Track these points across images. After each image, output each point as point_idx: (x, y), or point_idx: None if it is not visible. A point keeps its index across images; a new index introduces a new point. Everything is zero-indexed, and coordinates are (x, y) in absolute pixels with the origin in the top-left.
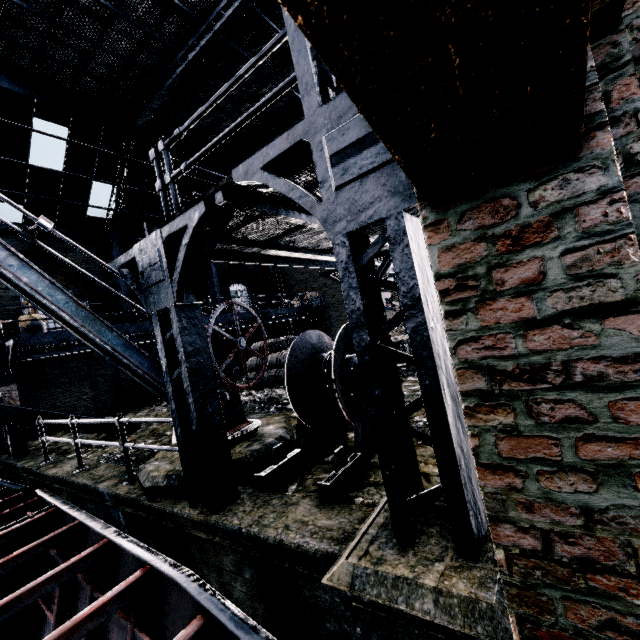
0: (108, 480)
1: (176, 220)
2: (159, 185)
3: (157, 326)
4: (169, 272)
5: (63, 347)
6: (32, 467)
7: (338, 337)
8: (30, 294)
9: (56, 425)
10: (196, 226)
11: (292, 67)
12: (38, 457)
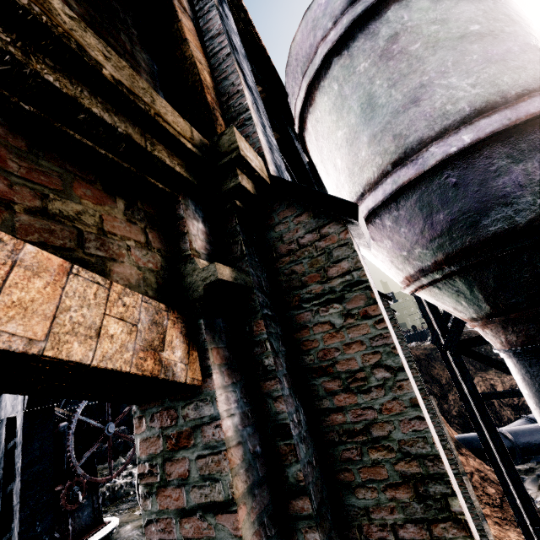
0: None
1: None
2: None
3: (3, 433)
4: None
5: None
6: None
7: None
8: None
9: None
10: None
11: None
12: None
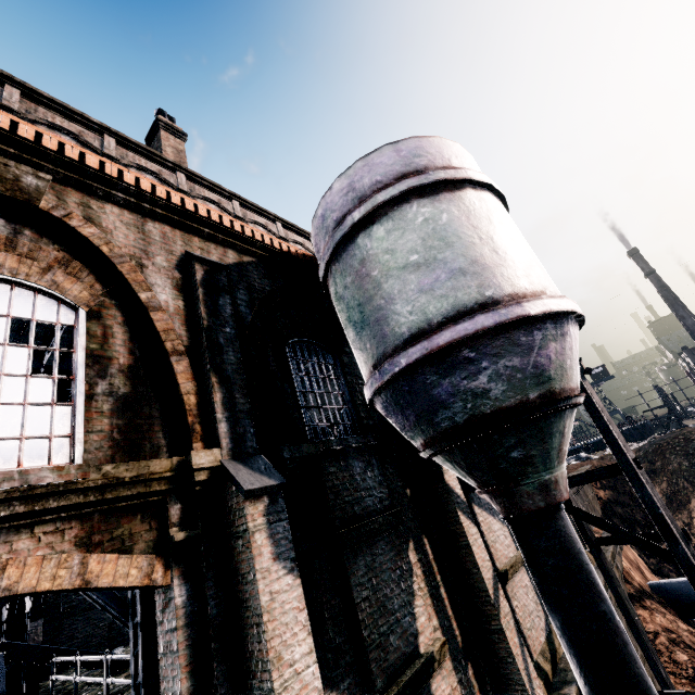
0: None
1: None
2: None
3: None
4: None
5: None
6: None
7: None
8: None
9: (66, 662)
10: None
11: None
12: None
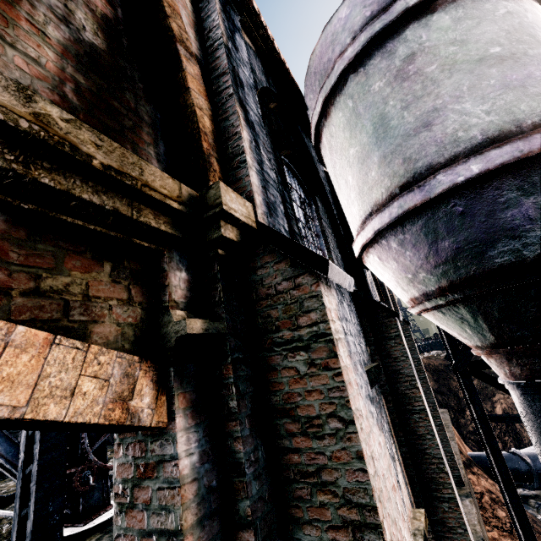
0: None
1: None
2: None
3: None
4: None
5: None
6: None
7: None
8: None
9: None
10: None
11: None
12: None
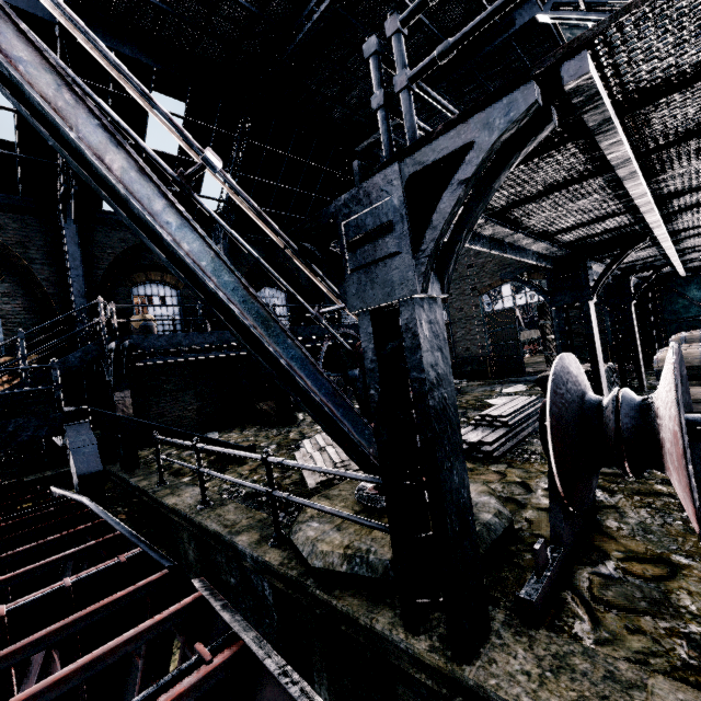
0: (245, 532)
1: (442, 138)
2: (379, 98)
3: (367, 333)
4: (410, 239)
5: (171, 352)
6: (147, 489)
7: (676, 370)
8: (190, 271)
9: (171, 442)
10: (495, 142)
11: (451, 5)
12: (151, 475)
